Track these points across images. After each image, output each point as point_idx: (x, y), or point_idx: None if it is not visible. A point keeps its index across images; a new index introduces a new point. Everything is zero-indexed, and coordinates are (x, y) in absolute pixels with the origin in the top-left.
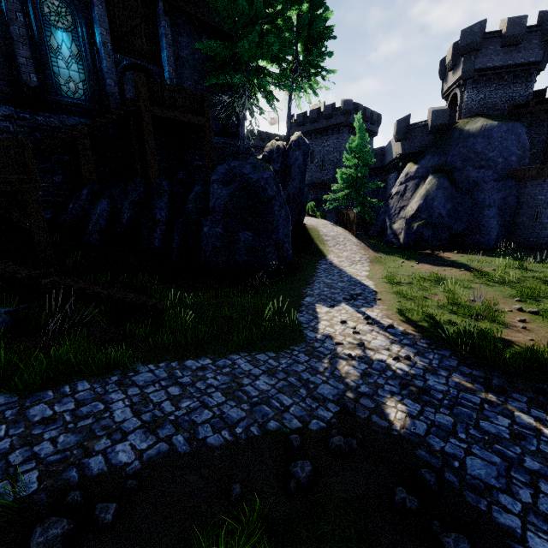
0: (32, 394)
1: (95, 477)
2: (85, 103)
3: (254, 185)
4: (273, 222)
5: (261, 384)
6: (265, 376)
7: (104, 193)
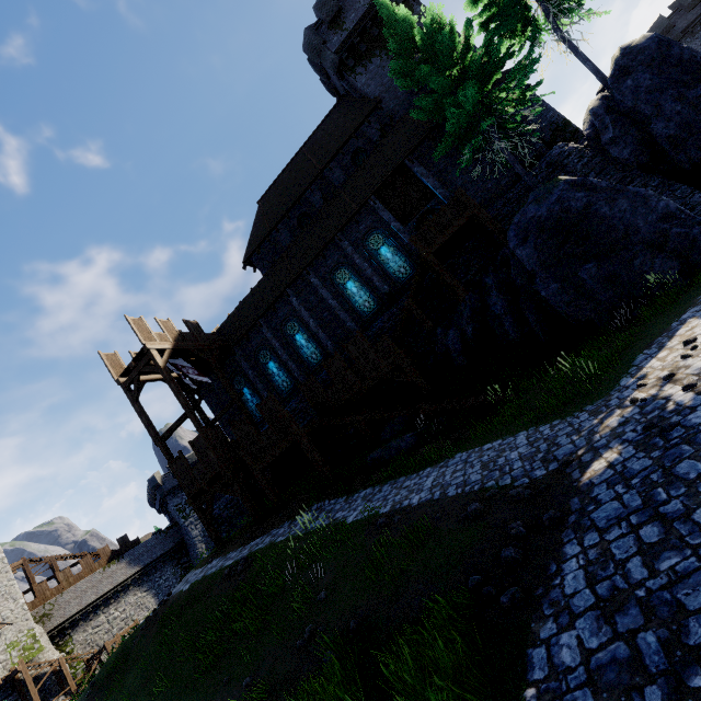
0: (409, 476)
1: (402, 507)
2: (412, 274)
3: (549, 218)
4: (614, 227)
5: (514, 454)
6: (525, 446)
7: (451, 324)
